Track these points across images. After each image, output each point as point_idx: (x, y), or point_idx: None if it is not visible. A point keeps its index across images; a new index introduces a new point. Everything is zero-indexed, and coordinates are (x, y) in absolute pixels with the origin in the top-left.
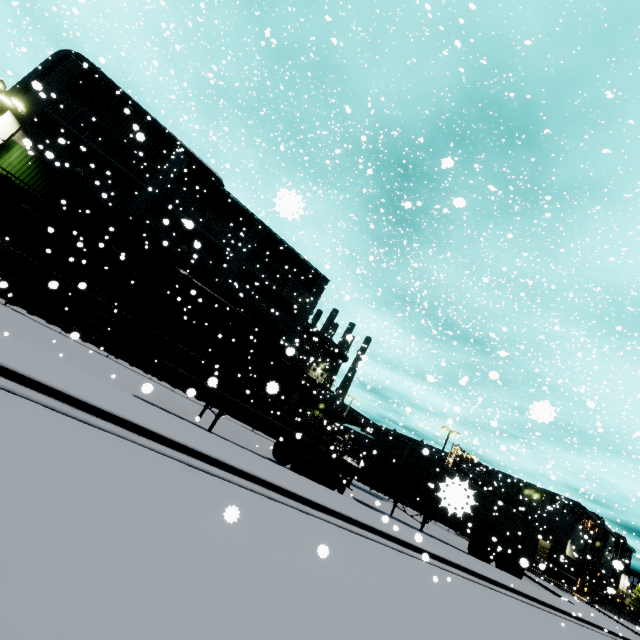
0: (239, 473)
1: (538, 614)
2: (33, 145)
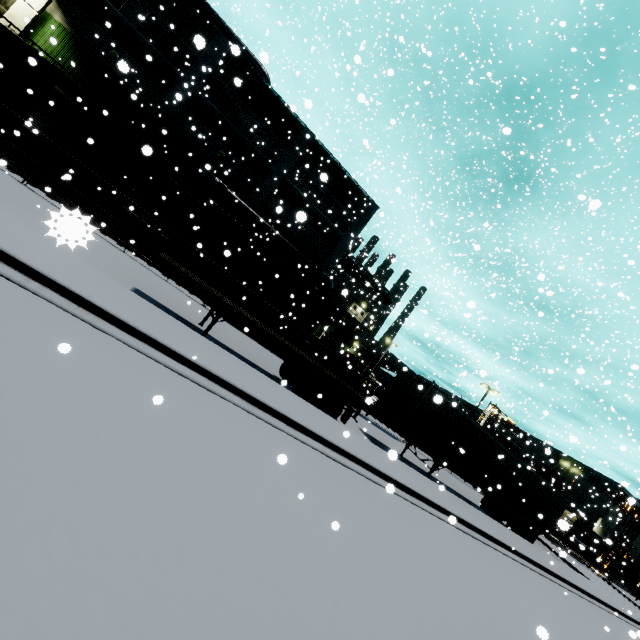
0: (202, 371)
1: (539, 582)
2: (67, 19)
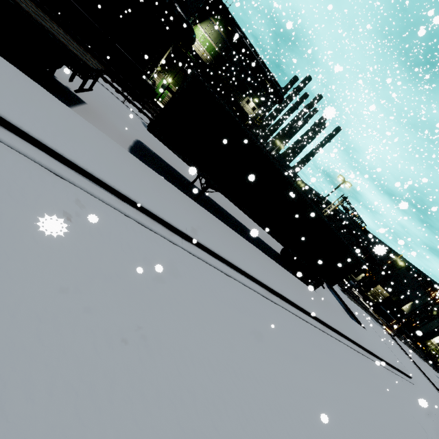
0: None
1: (237, 297)
2: None
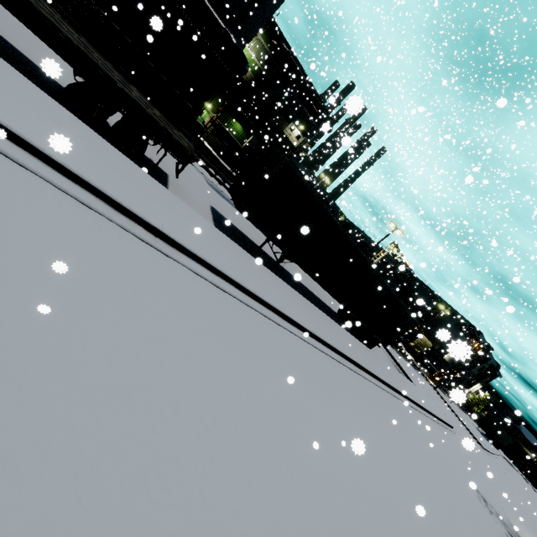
0: None
1: (331, 370)
2: None
